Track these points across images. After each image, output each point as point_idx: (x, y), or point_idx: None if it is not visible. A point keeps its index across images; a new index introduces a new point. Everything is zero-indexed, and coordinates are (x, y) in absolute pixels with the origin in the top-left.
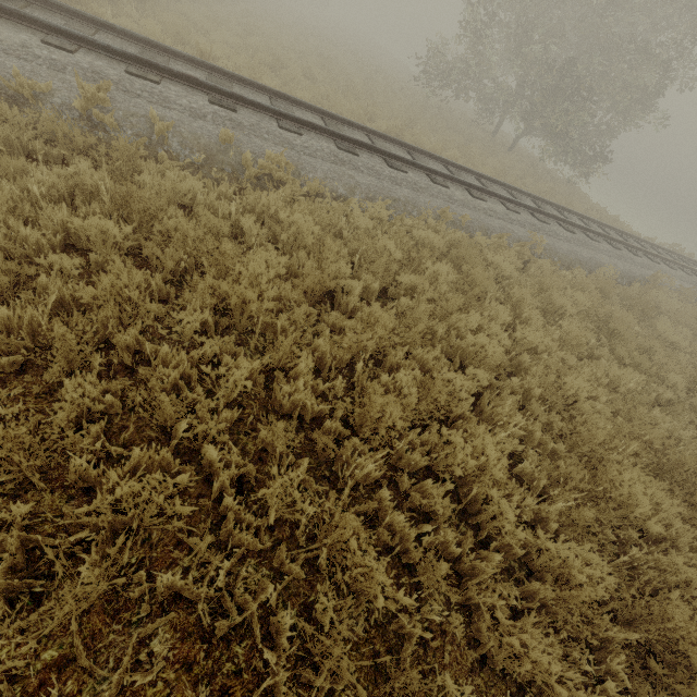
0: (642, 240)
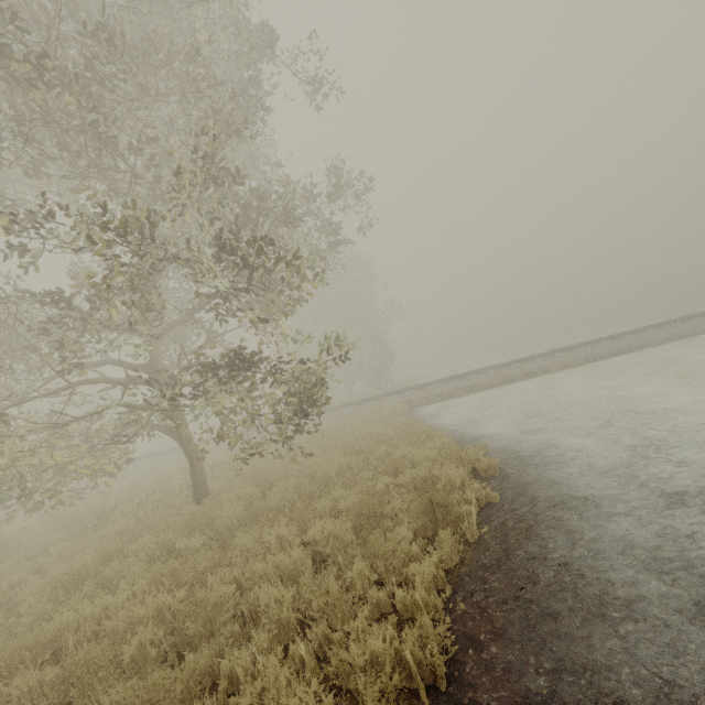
0: (359, 400)
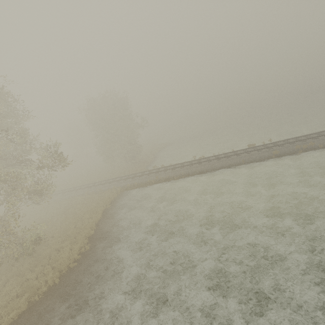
0: (115, 178)
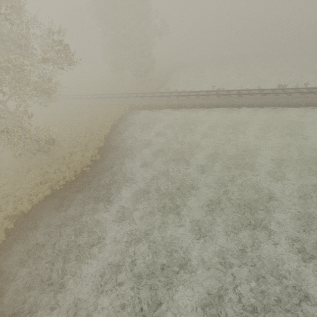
0: (123, 94)
